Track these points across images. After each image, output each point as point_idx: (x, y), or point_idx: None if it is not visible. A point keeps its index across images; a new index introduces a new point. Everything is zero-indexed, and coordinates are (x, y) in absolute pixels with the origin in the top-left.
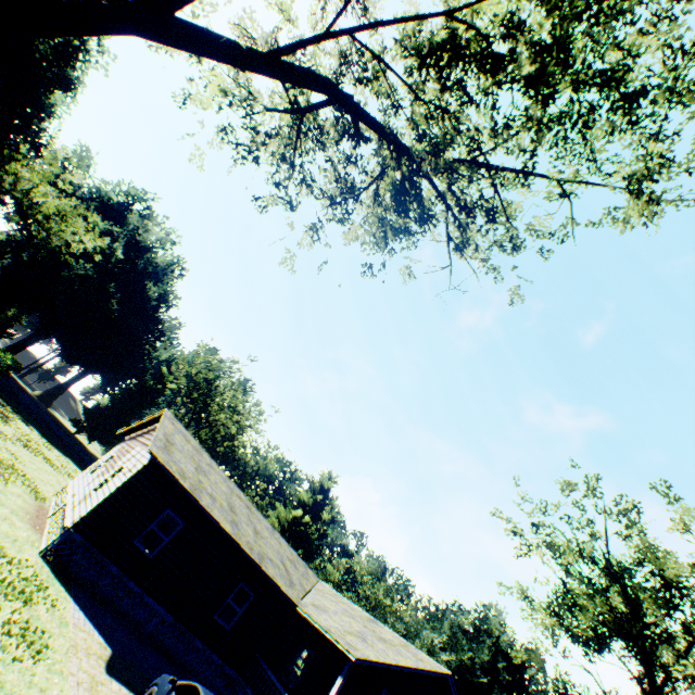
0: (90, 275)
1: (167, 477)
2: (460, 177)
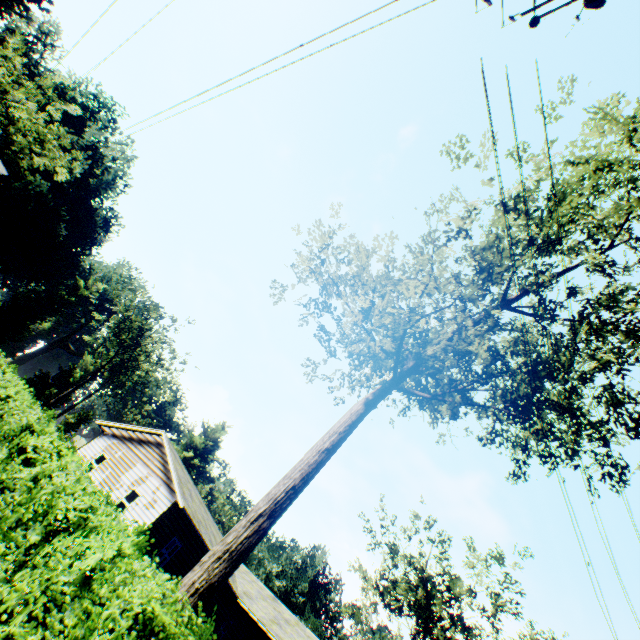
0: (44, 193)
1: (180, 514)
2: None
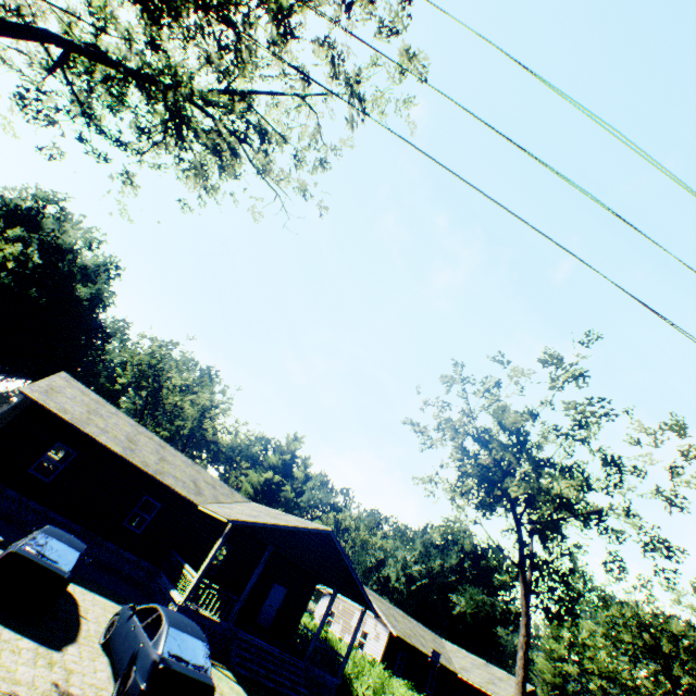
0: (7, 283)
1: (52, 416)
2: (214, 105)
